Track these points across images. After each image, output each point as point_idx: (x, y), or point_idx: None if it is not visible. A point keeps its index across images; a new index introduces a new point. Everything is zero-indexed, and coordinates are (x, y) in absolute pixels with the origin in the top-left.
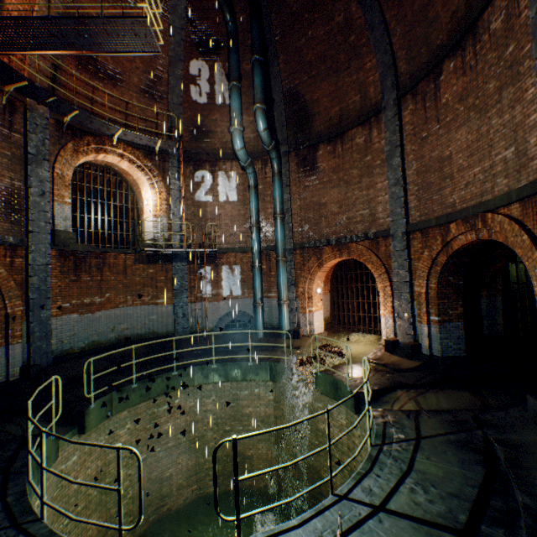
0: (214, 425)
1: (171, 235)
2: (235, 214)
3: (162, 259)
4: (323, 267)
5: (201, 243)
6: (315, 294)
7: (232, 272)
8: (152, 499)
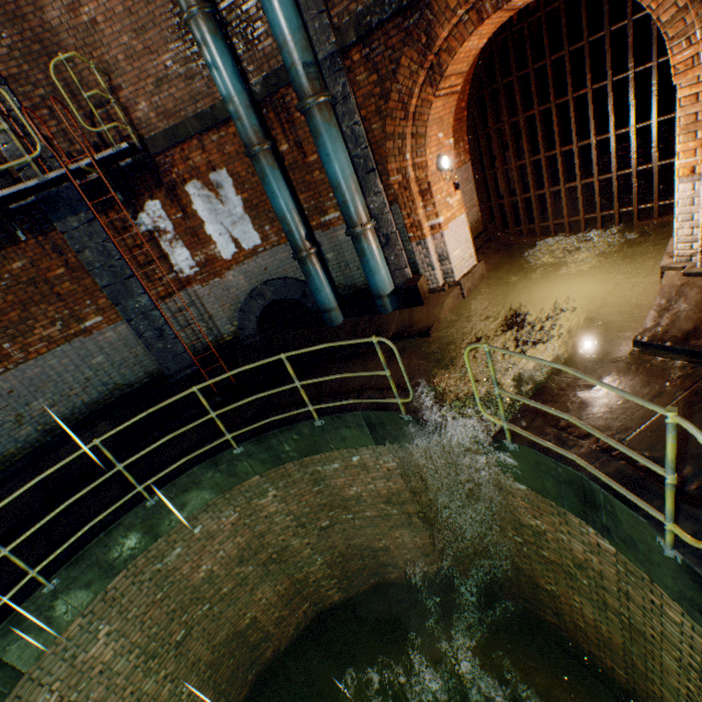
0: (297, 529)
1: (1, 148)
2: (132, 0)
3: (25, 227)
4: (444, 78)
5: (98, 143)
6: (439, 178)
7: (216, 193)
8: (237, 660)
